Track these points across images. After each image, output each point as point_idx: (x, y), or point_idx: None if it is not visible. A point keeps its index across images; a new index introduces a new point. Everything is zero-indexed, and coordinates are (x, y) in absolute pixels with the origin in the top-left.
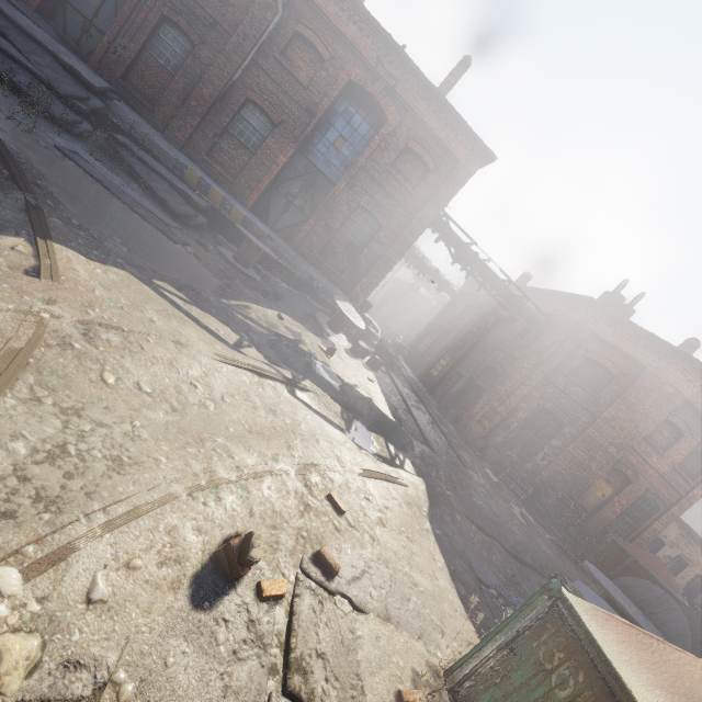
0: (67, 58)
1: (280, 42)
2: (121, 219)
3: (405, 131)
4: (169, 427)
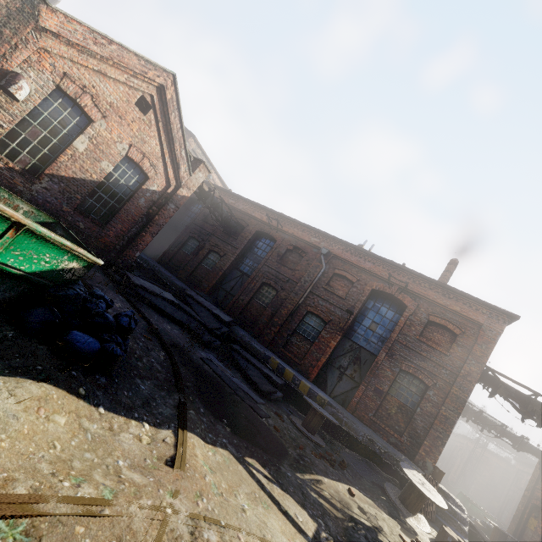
0: (215, 311)
1: (325, 279)
2: (228, 402)
3: (423, 310)
4: None
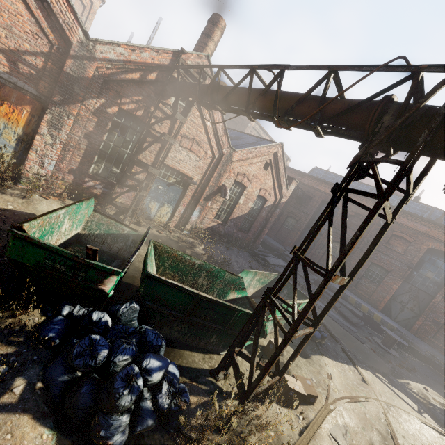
0: None
1: (384, 239)
2: (348, 338)
3: None
4: None
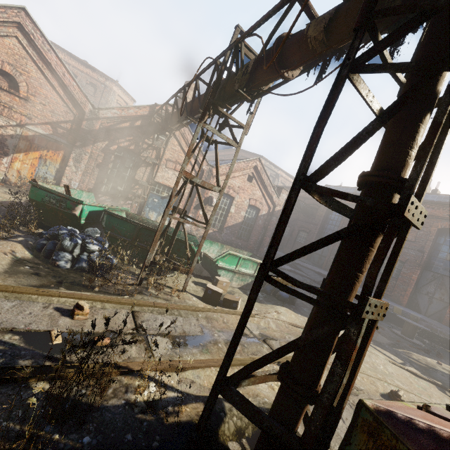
0: (317, 270)
1: None
2: None
3: None
4: (370, 369)
